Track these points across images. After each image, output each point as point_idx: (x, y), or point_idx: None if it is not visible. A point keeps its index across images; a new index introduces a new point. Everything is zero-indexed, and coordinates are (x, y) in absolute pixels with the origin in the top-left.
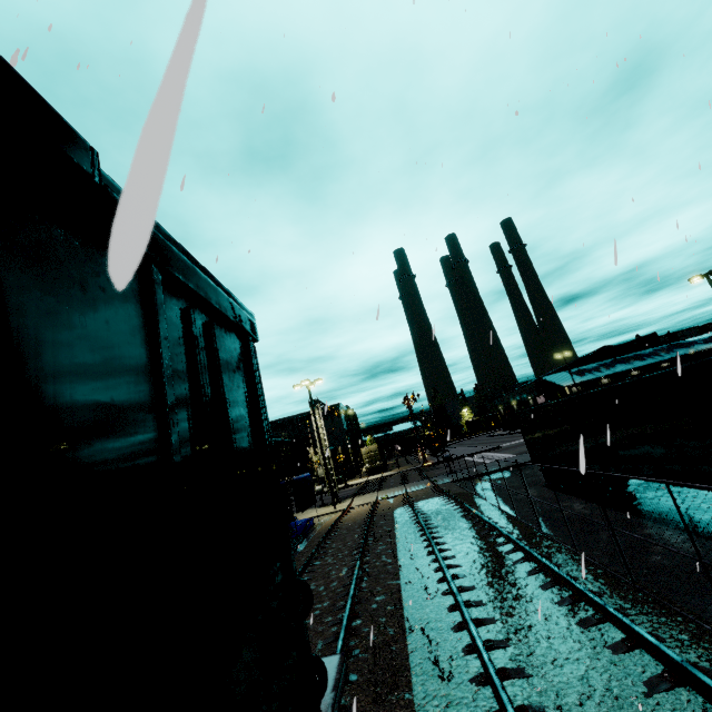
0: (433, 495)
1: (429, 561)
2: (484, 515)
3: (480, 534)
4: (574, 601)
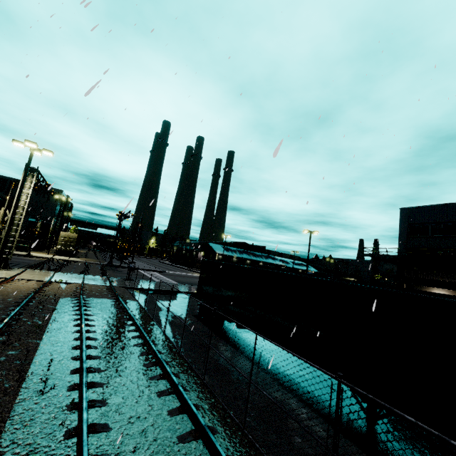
0: (106, 295)
1: (67, 405)
2: (150, 338)
3: (142, 366)
4: None
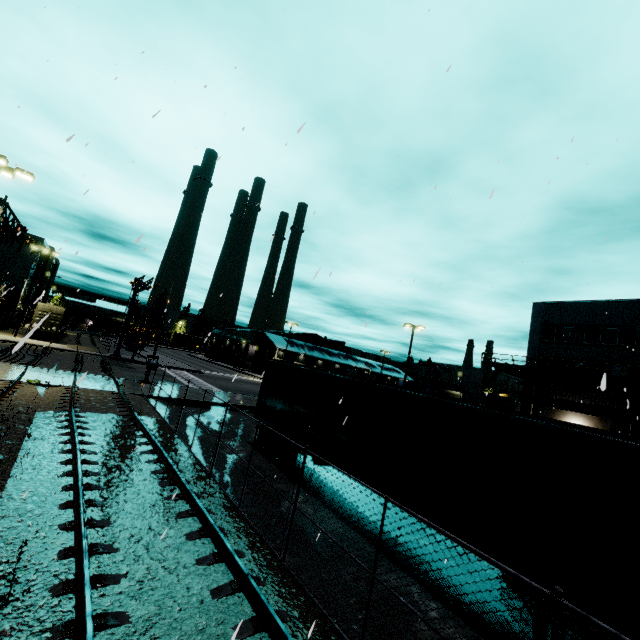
0: (114, 409)
1: (54, 628)
2: (190, 485)
3: (183, 538)
4: None
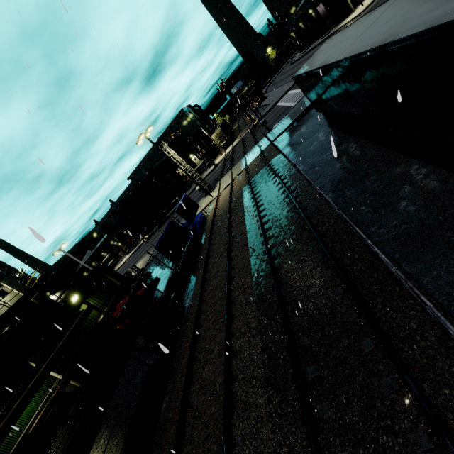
0: (261, 167)
1: (263, 252)
2: (291, 187)
3: (289, 213)
4: (344, 292)
